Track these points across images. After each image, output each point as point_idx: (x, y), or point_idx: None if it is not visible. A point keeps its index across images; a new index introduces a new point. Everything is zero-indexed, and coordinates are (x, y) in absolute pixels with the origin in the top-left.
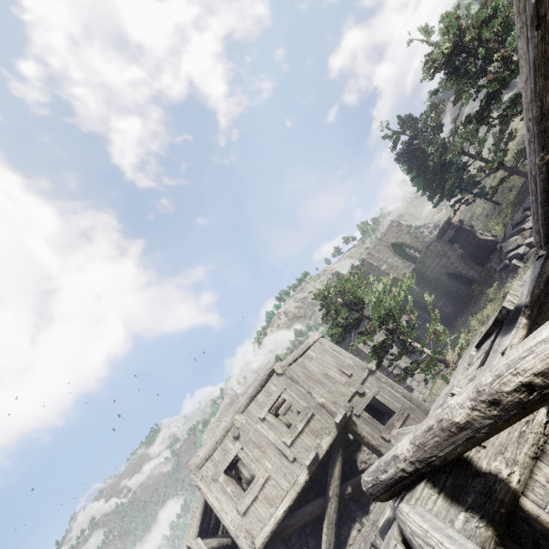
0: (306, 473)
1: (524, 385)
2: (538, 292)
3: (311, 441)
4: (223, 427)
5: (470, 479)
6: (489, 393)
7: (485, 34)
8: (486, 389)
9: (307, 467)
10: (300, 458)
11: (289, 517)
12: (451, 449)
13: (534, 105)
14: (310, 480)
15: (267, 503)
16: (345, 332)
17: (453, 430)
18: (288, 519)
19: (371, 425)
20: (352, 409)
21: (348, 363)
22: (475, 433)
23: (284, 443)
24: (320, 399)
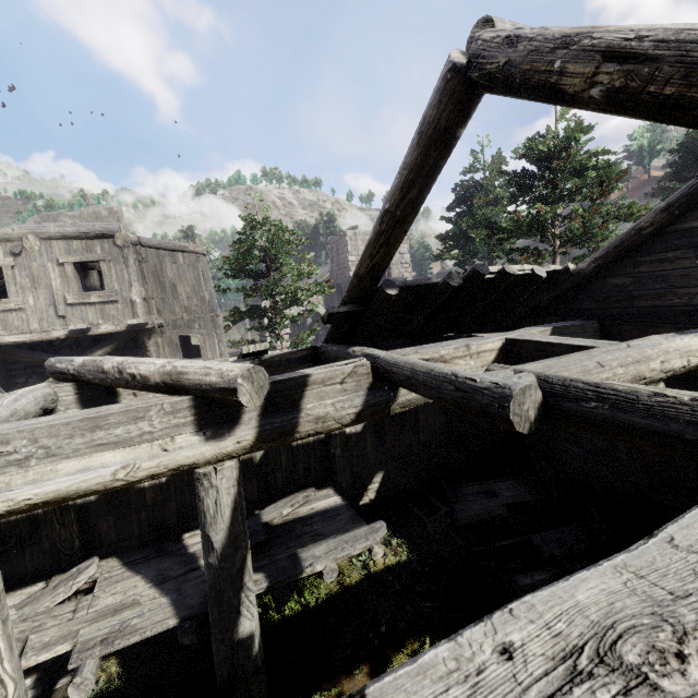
0: (65, 333)
1: (134, 375)
2: (277, 359)
3: (95, 317)
4: (5, 232)
5: (106, 401)
6: (124, 367)
7: (559, 178)
8: (125, 364)
9: (70, 330)
10: (71, 320)
11: (20, 349)
12: (93, 377)
13: (358, 264)
14: (75, 342)
15: (2, 325)
16: (239, 272)
17: (100, 370)
18: (18, 350)
19: (174, 350)
20: (156, 327)
21: (205, 295)
22: (106, 379)
23: (65, 298)
24: (136, 296)
